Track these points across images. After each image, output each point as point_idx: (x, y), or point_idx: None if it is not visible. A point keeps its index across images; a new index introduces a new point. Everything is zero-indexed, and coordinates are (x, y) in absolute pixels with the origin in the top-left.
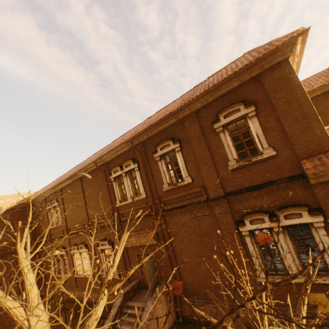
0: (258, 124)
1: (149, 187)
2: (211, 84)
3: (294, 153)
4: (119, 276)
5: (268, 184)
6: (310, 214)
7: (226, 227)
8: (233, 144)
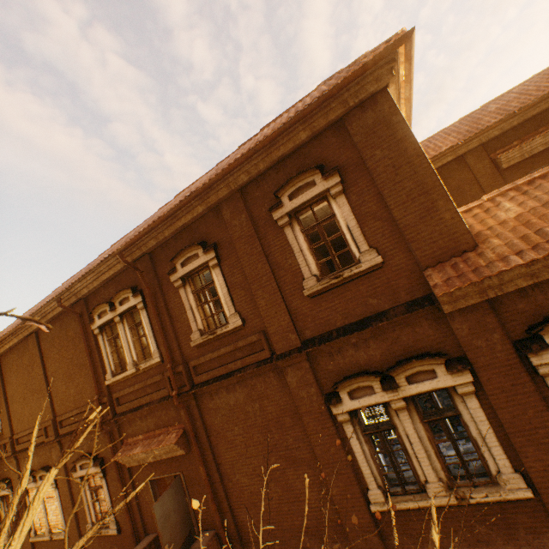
0: (348, 208)
1: (165, 341)
2: (261, 136)
3: (413, 258)
4: (118, 529)
5: (374, 319)
6: (449, 370)
7: (310, 408)
8: (309, 248)
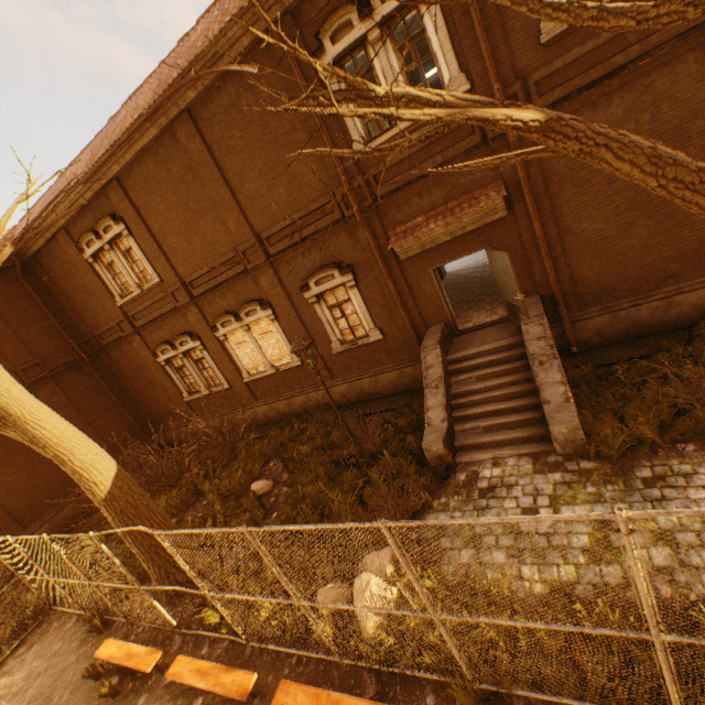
0: None
1: (487, 46)
2: None
3: None
4: (382, 335)
5: None
6: None
7: None
8: None
